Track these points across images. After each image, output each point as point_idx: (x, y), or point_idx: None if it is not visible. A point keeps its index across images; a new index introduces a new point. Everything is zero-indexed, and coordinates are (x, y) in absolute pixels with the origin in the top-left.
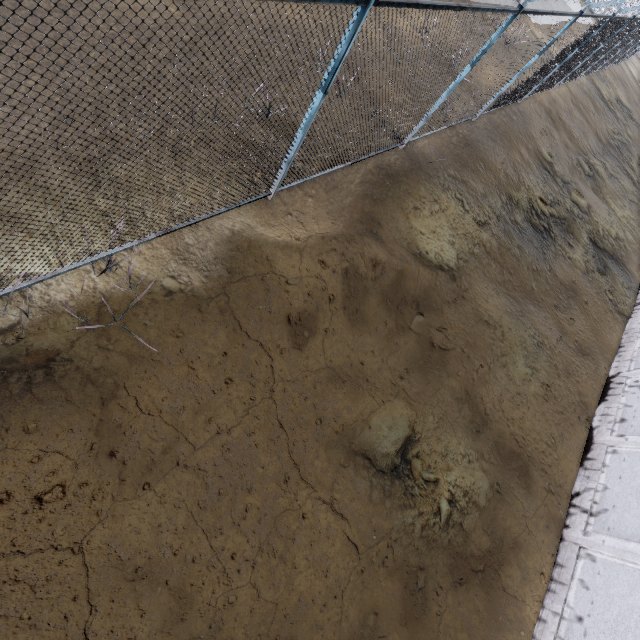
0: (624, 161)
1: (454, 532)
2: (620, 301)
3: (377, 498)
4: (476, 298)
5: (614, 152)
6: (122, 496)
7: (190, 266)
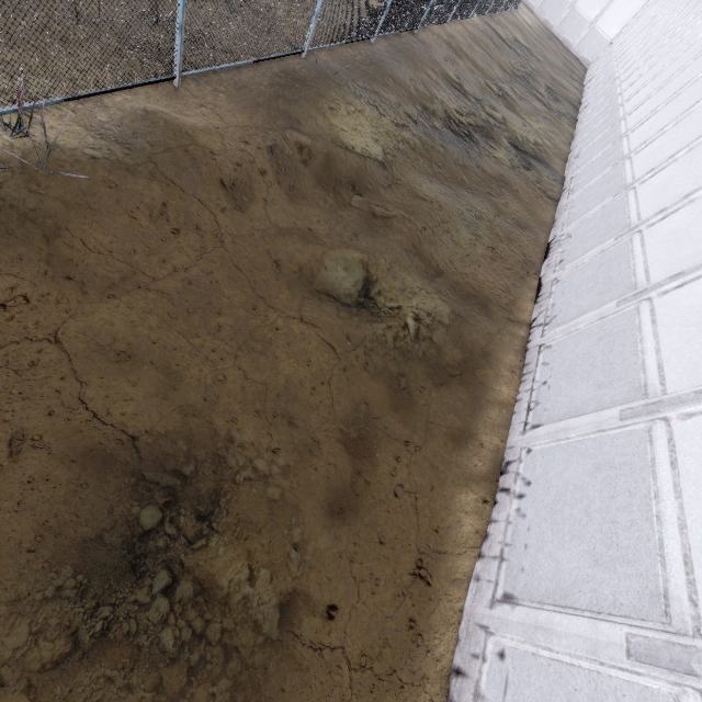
0: (532, 88)
1: (426, 345)
2: (548, 189)
3: (345, 316)
4: (410, 183)
5: (521, 81)
6: (88, 301)
7: (109, 141)
